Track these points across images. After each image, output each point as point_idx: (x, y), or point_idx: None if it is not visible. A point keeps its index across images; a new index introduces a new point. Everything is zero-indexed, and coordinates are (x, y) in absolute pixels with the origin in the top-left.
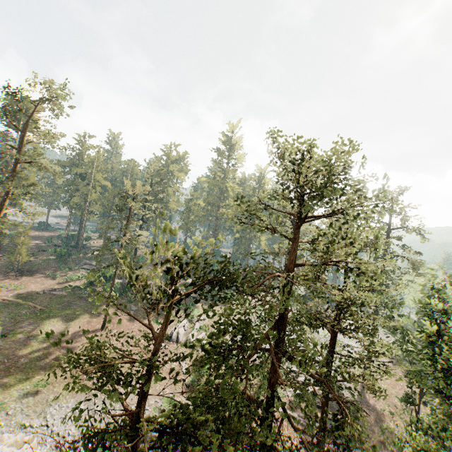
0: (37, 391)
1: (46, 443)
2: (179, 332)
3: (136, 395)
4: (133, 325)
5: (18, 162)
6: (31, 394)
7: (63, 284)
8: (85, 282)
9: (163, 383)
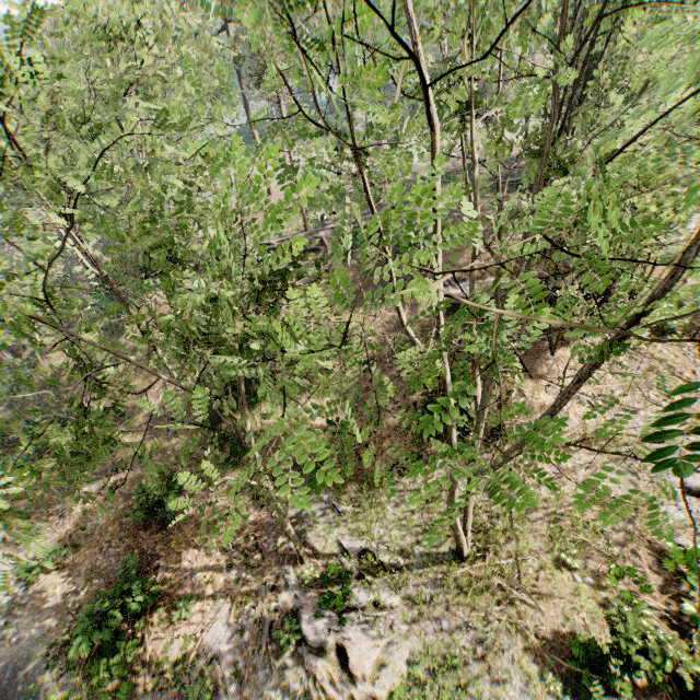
0: None
1: None
2: None
3: None
4: None
5: None
6: None
7: None
8: None
9: None
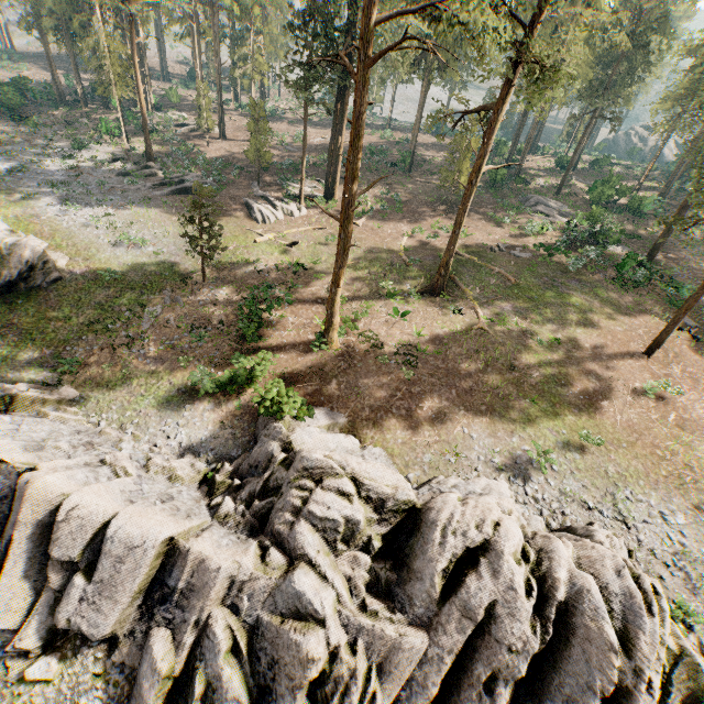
0: (581, 446)
1: (636, 560)
2: None
3: None
4: None
5: None
6: (573, 447)
7: (519, 238)
8: (552, 240)
9: None
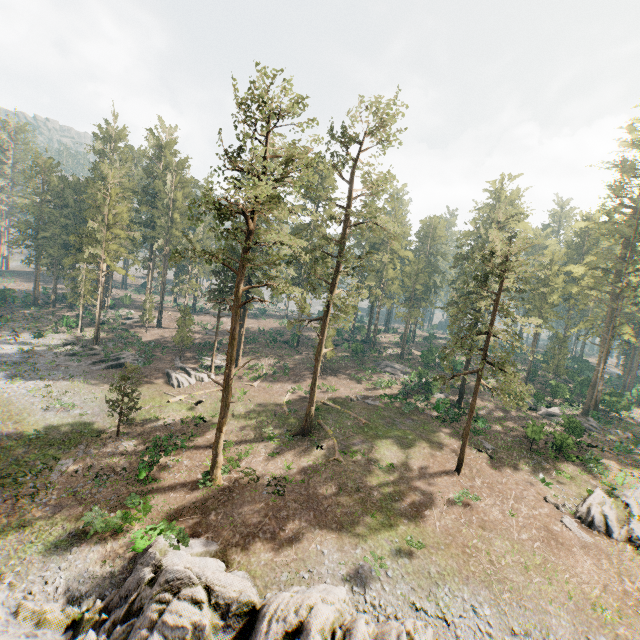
0: (410, 551)
1: None
2: (605, 514)
3: (579, 628)
4: (502, 477)
5: (349, 227)
6: (404, 553)
7: (373, 391)
8: (396, 391)
9: (625, 623)
